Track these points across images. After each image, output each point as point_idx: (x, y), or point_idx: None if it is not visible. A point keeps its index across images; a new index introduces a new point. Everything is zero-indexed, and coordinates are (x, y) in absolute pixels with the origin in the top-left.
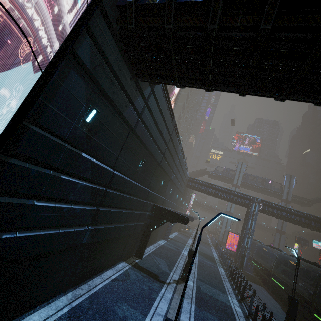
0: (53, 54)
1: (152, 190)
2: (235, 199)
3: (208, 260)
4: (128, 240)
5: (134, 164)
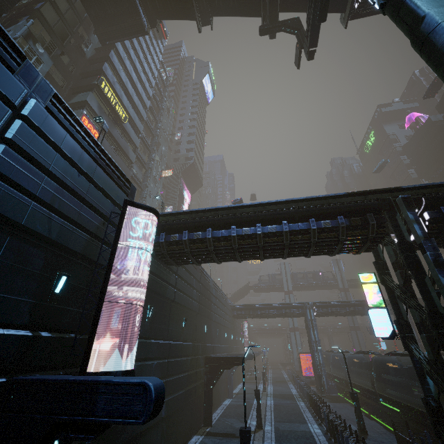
0: (140, 298)
1: (198, 342)
2: (289, 312)
3: (285, 399)
4: (192, 408)
5: (179, 327)
